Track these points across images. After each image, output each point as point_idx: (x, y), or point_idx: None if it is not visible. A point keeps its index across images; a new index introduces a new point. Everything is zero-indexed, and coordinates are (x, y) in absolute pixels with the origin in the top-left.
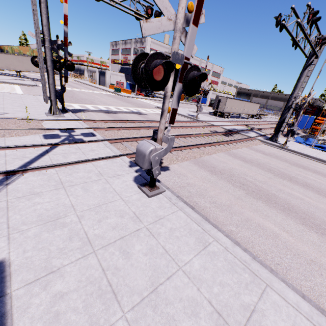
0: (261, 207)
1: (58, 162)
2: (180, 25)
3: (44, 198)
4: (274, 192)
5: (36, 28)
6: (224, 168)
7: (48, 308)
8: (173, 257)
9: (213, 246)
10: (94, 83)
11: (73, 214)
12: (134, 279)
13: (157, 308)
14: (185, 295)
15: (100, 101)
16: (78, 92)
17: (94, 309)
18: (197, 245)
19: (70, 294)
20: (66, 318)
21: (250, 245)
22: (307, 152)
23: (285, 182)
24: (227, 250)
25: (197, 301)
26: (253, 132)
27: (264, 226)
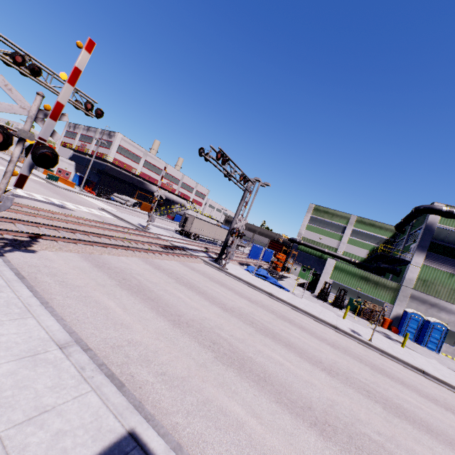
0: (121, 293)
1: None
2: (32, 114)
3: None
4: (156, 289)
5: None
6: (119, 266)
7: None
8: None
9: (3, 294)
10: (20, 161)
11: None
12: None
13: None
14: None
15: None
16: None
17: None
18: None
19: None
20: None
21: (63, 307)
22: (243, 276)
23: (181, 287)
24: (19, 298)
25: None
26: (205, 254)
27: (102, 302)
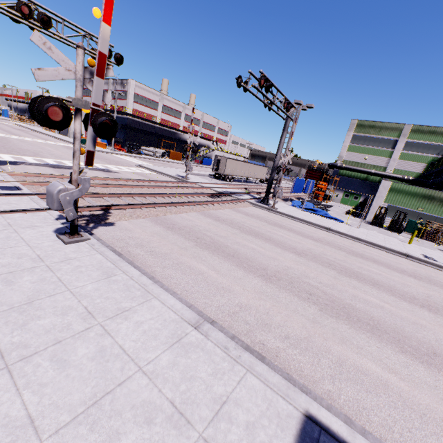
0: (204, 254)
1: None
2: (79, 76)
3: None
4: (229, 244)
5: None
6: (187, 225)
7: None
8: (66, 284)
9: (118, 277)
10: (51, 131)
11: None
12: (10, 297)
13: (24, 312)
14: (62, 305)
15: (50, 154)
16: (17, 140)
17: None
18: (100, 276)
19: None
20: None
21: (167, 279)
22: (294, 213)
23: (248, 237)
24: (132, 279)
25: (73, 307)
26: (249, 195)
27: (194, 267)
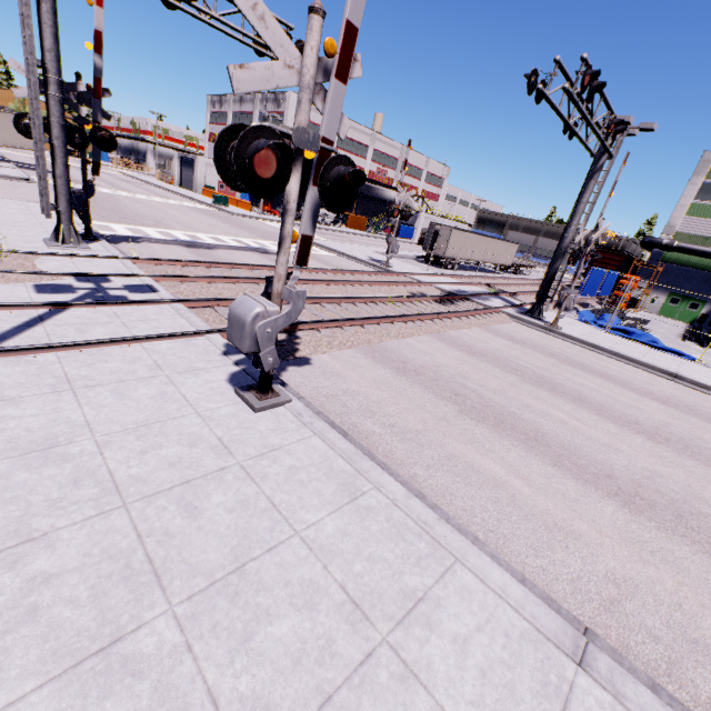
0: (483, 435)
1: (65, 341)
2: (309, 78)
3: (26, 409)
4: (515, 409)
5: (29, 55)
6: (425, 364)
7: (16, 599)
8: (287, 515)
9: (369, 498)
10: (169, 182)
11: (88, 438)
12: (201, 551)
13: (238, 598)
14: (297, 577)
15: (177, 222)
16: (128, 200)
17: (112, 601)
18: (338, 495)
19: (65, 576)
20: (53, 614)
21: (446, 499)
22: (596, 339)
23: (540, 393)
24: (395, 504)
25: (319, 586)
26: (499, 299)
27: (480, 468)
